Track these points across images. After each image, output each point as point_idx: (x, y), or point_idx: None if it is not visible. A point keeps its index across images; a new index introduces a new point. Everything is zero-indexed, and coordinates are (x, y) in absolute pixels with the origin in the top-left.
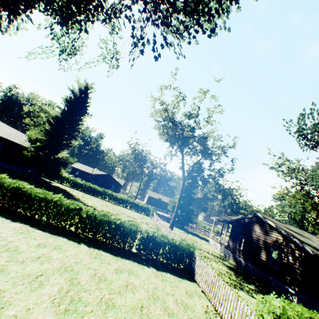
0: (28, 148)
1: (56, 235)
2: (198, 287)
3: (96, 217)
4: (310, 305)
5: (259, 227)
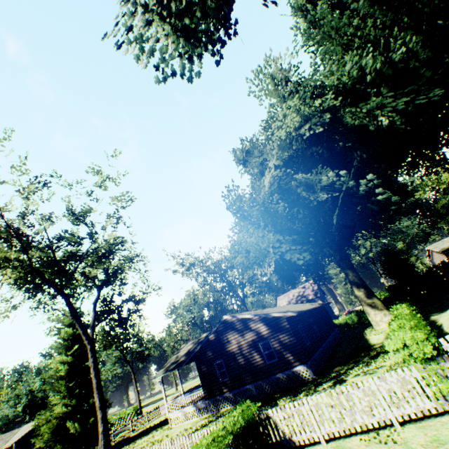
0: None
1: None
2: (316, 446)
3: None
4: (313, 366)
5: (233, 331)
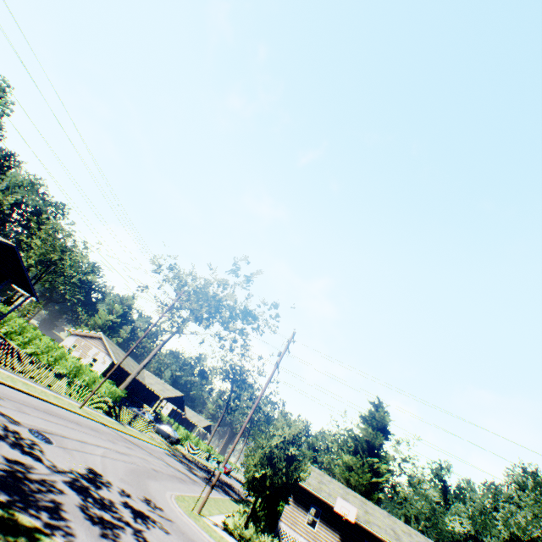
0: None
1: None
2: None
3: None
4: None
5: None
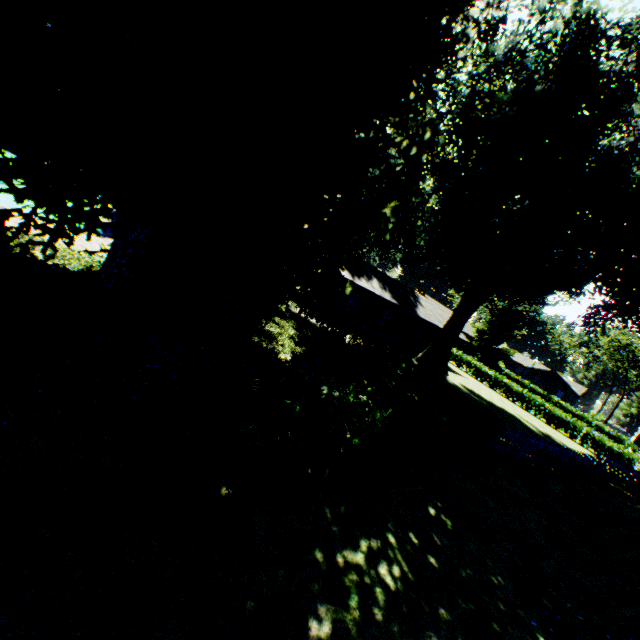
0: (472, 337)
1: (524, 410)
2: None
3: (549, 409)
4: None
5: None
